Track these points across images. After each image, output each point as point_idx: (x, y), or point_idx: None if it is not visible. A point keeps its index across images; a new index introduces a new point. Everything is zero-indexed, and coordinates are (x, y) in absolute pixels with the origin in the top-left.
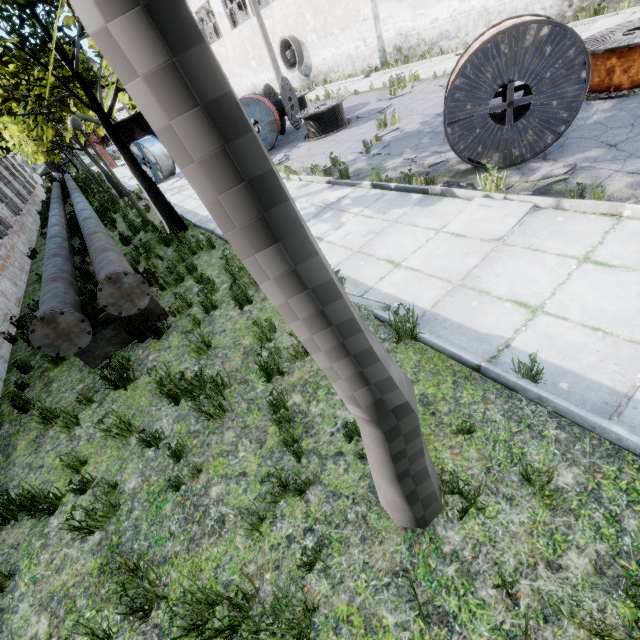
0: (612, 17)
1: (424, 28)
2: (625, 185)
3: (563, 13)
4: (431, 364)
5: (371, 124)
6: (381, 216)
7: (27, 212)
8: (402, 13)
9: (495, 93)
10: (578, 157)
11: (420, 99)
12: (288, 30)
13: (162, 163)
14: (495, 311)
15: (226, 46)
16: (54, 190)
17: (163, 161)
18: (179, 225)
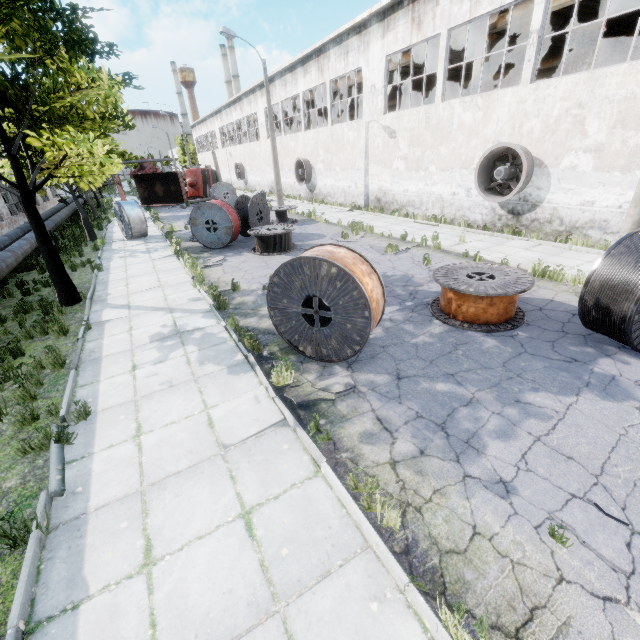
0: (523, 241)
1: (398, 192)
2: (361, 431)
3: (494, 222)
4: (3, 597)
5: None
6: (196, 366)
7: (9, 223)
8: (385, 176)
9: (304, 299)
10: (368, 377)
11: None
12: (305, 154)
13: (135, 225)
14: (123, 546)
15: (261, 147)
16: (44, 213)
17: (136, 224)
18: (70, 296)
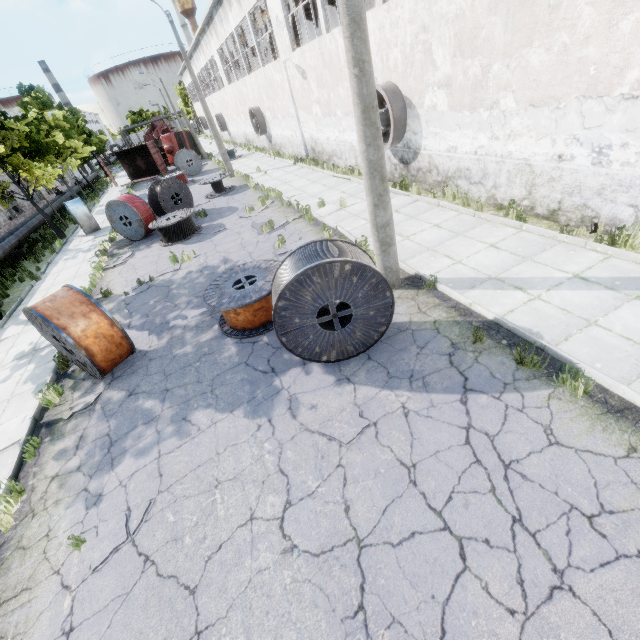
0: (404, 197)
1: (324, 141)
2: (61, 448)
3: (393, 173)
4: None
5: (189, 249)
6: (19, 386)
7: (7, 229)
8: (311, 123)
9: (53, 336)
10: (111, 395)
11: (238, 233)
12: (256, 101)
13: (84, 222)
14: None
15: (227, 95)
16: (31, 215)
17: (85, 221)
18: None
